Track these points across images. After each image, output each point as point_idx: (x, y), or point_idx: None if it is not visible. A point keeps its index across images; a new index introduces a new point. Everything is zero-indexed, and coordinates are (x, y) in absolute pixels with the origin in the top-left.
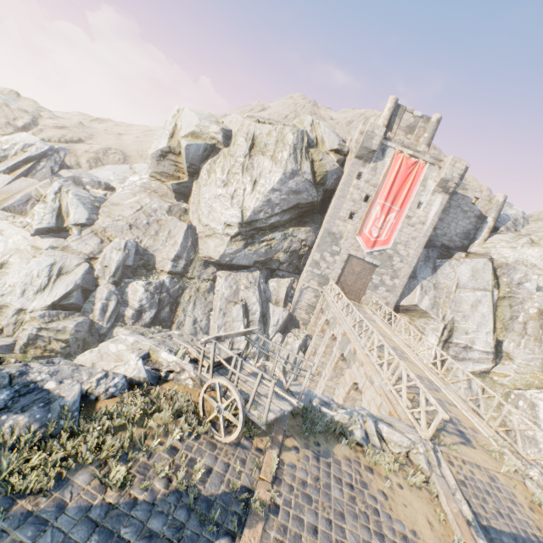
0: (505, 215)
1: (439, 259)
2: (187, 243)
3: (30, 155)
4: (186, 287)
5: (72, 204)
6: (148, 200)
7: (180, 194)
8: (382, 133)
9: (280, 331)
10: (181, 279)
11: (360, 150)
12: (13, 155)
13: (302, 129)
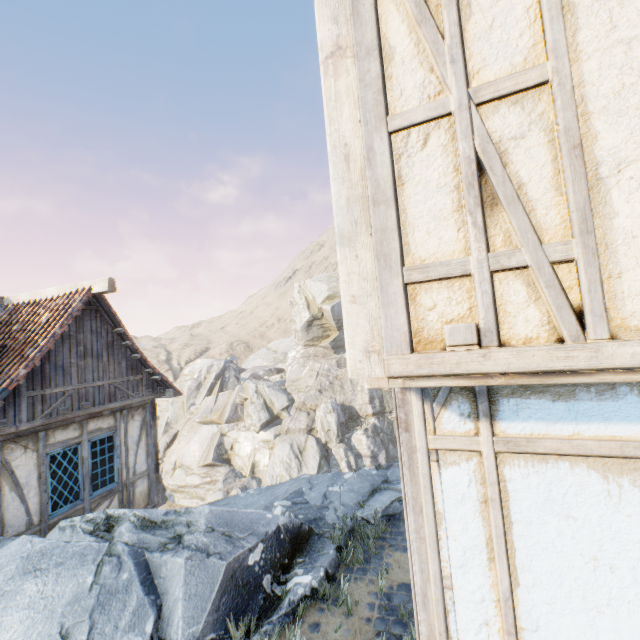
0: None
1: None
2: None
3: (217, 373)
4: (391, 421)
5: (272, 395)
6: (318, 364)
7: (337, 348)
8: None
9: None
10: (384, 416)
11: None
12: (204, 379)
13: None
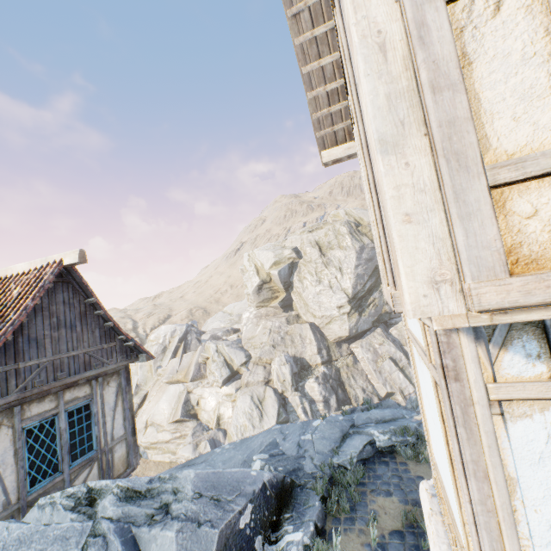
0: None
1: None
2: (317, 336)
3: (180, 337)
4: (338, 368)
5: (231, 352)
6: (270, 323)
7: (285, 307)
8: None
9: None
10: (331, 364)
11: None
12: (169, 343)
13: (345, 220)
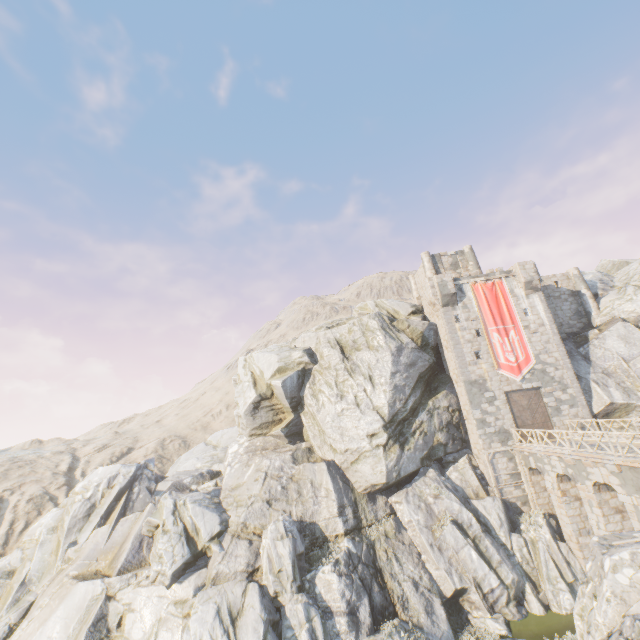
0: (587, 281)
1: (579, 347)
2: (339, 484)
3: (121, 487)
4: (372, 541)
5: (196, 515)
6: (267, 461)
7: (292, 436)
8: (450, 278)
9: (510, 530)
10: (360, 534)
11: (442, 299)
12: (101, 498)
13: (375, 312)
